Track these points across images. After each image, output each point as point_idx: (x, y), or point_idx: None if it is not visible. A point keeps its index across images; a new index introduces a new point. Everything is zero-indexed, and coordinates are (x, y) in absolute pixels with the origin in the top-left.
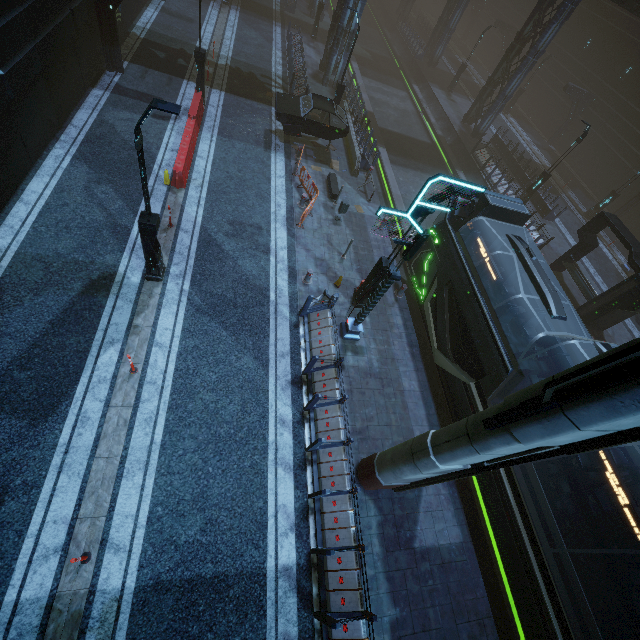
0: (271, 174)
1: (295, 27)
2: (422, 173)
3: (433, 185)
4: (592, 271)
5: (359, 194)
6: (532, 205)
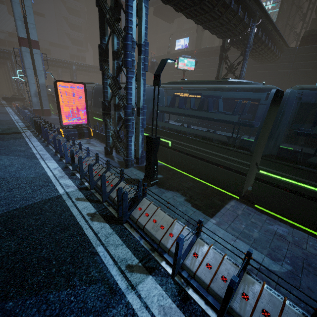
0: (5, 108)
1: None
2: None
3: None
4: None
5: None
6: None
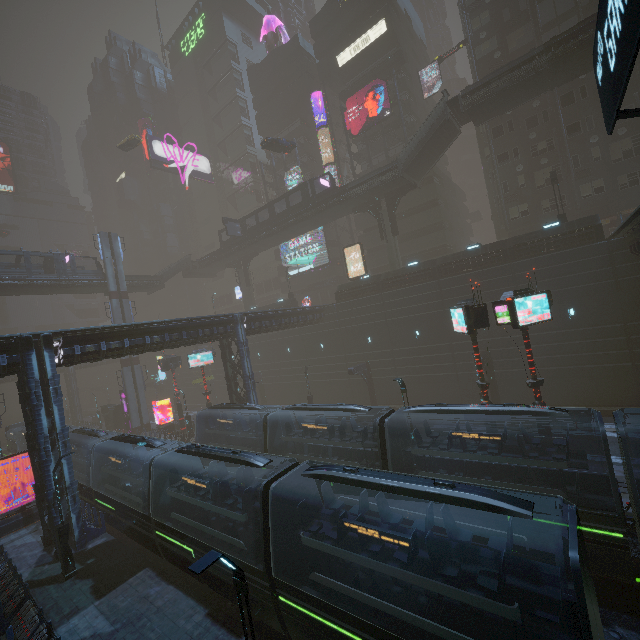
0: None
1: None
2: None
3: None
4: None
5: None
6: None
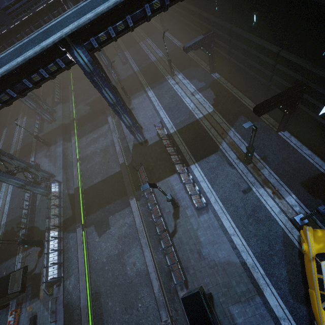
0: None
1: (41, 145)
2: (112, 216)
3: (119, 225)
4: (250, 263)
5: (51, 317)
6: (188, 197)
